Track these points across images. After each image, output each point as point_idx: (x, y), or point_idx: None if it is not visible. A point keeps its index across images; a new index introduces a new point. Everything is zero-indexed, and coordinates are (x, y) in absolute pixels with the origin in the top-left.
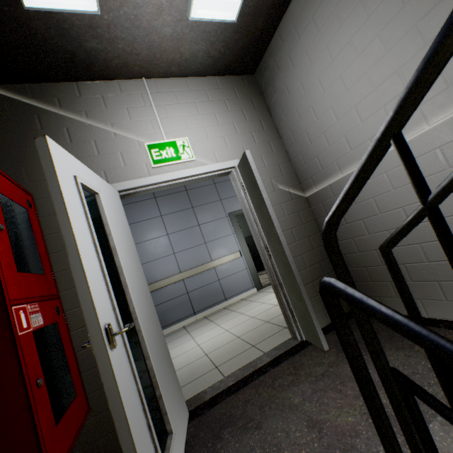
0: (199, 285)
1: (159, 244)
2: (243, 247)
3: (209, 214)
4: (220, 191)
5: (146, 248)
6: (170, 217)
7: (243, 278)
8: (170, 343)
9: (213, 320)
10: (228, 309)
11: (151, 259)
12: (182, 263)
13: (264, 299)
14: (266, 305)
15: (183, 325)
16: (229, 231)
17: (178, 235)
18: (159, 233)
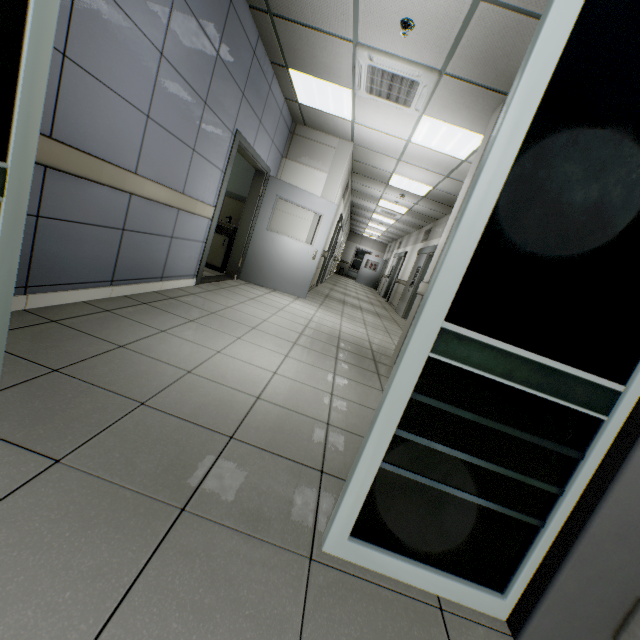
0: (146, 227)
1: (137, 56)
2: (220, 206)
3: (224, 99)
4: (251, 77)
5: (106, 25)
6: (186, 19)
7: (194, 255)
8: (153, 349)
9: (197, 321)
10: (192, 305)
11: (101, 73)
12: (147, 155)
13: (251, 312)
14: (281, 327)
15: (84, 301)
16: (223, 162)
17: (175, 82)
18: (152, 25)
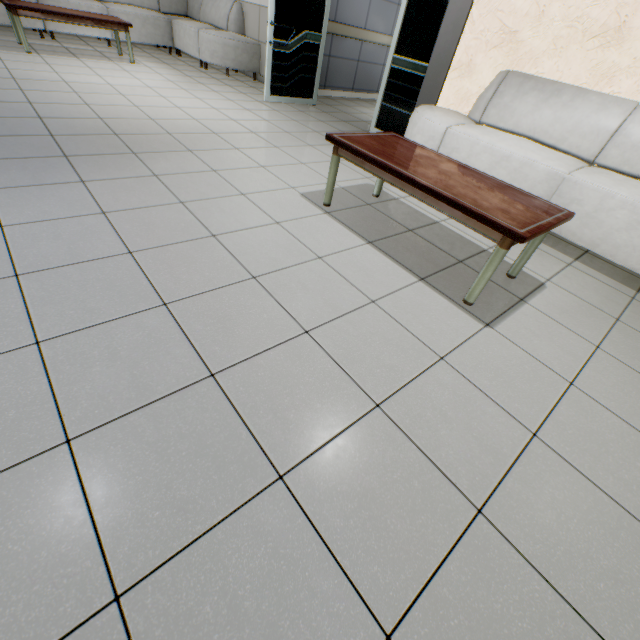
0: (369, 60)
1: None
2: None
3: None
4: None
5: None
6: None
7: None
8: (356, 108)
9: None
10: None
11: None
12: (371, 18)
13: None
14: None
15: (341, 97)
16: None
17: None
18: None
